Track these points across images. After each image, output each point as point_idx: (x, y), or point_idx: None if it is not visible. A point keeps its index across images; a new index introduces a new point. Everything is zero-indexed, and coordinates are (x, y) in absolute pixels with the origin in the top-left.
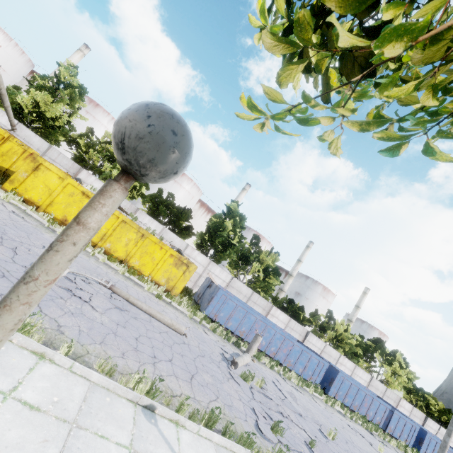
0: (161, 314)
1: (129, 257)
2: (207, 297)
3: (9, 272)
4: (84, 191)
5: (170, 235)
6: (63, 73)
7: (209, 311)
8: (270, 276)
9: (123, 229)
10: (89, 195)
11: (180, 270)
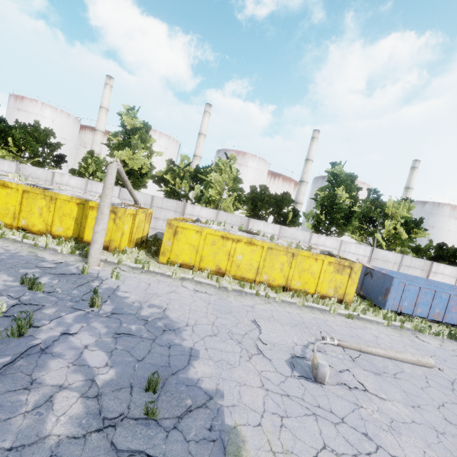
0: (400, 353)
1: (289, 281)
2: (375, 288)
3: (305, 401)
4: (222, 235)
5: (289, 231)
6: (127, 121)
7: (390, 305)
8: (414, 230)
9: (272, 256)
10: (228, 237)
11: (344, 275)
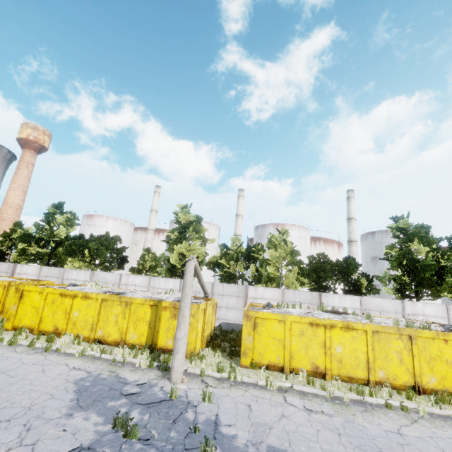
0: None
1: (418, 376)
2: None
3: None
4: (310, 321)
5: (373, 302)
6: (182, 218)
7: None
8: None
9: (381, 342)
10: (318, 323)
11: None
